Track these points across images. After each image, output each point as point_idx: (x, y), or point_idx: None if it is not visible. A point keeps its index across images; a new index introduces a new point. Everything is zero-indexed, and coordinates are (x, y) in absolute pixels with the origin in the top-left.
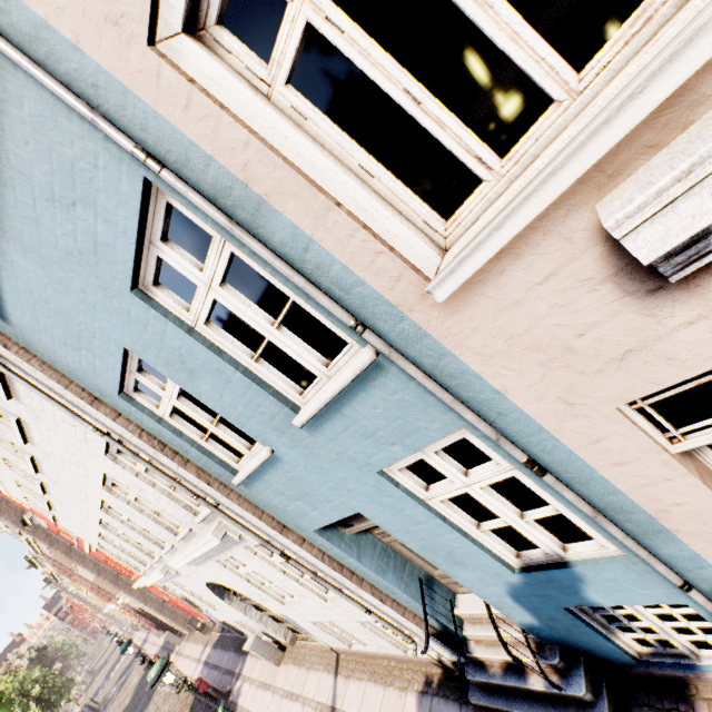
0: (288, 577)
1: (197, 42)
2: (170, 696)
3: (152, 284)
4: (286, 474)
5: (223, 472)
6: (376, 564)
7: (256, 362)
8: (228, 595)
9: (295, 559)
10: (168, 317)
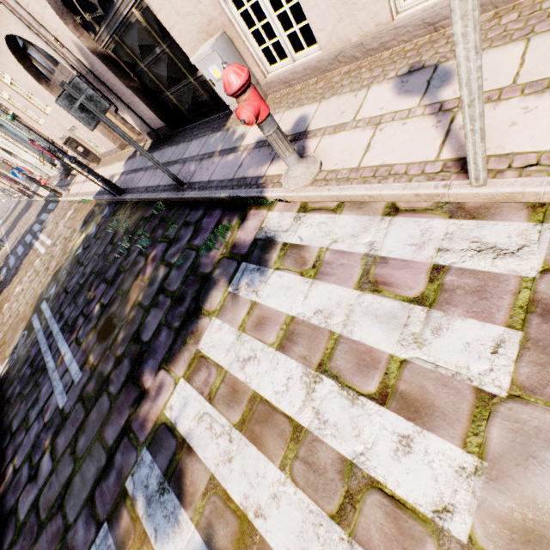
0: (8, 142)
1: None
2: (22, 205)
3: None
4: None
5: None
6: (22, 139)
7: None
8: (14, 156)
9: (5, 135)
10: None
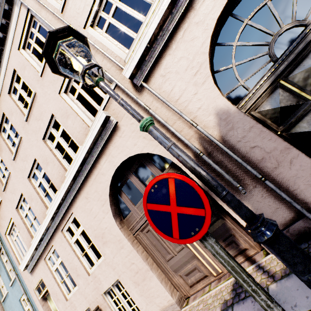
0: None
1: (9, 235)
2: None
3: (2, 253)
4: (10, 299)
5: (1, 297)
6: None
7: (10, 271)
8: None
9: None
10: (1, 260)
